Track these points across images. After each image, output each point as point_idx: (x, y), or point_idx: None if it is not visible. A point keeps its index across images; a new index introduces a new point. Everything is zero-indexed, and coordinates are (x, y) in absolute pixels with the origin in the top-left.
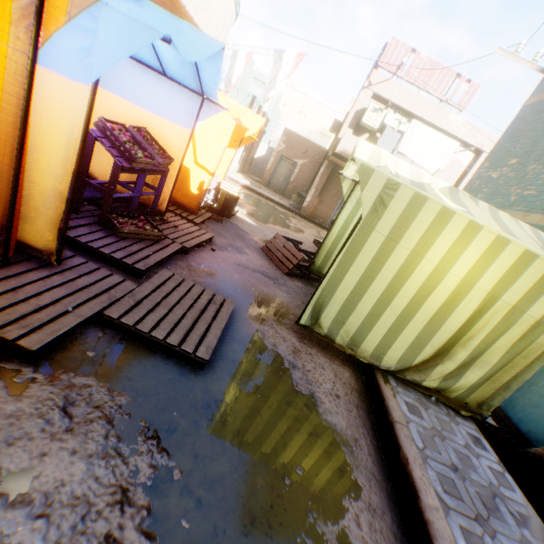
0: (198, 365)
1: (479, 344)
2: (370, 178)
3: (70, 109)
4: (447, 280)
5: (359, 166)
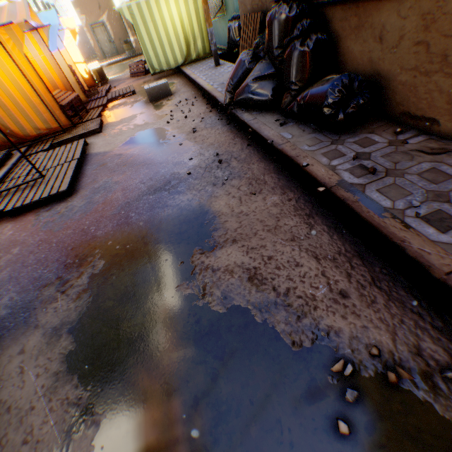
0: (134, 94)
1: (191, 32)
2: (123, 12)
3: (60, 59)
4: (167, 22)
5: (117, 11)
